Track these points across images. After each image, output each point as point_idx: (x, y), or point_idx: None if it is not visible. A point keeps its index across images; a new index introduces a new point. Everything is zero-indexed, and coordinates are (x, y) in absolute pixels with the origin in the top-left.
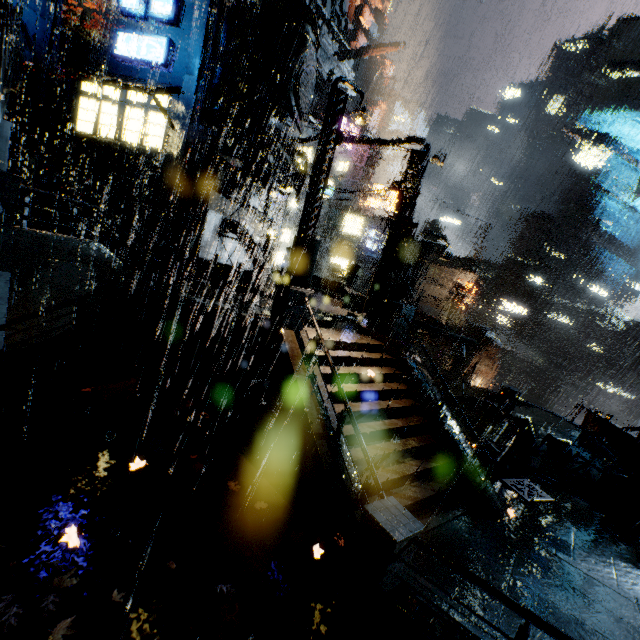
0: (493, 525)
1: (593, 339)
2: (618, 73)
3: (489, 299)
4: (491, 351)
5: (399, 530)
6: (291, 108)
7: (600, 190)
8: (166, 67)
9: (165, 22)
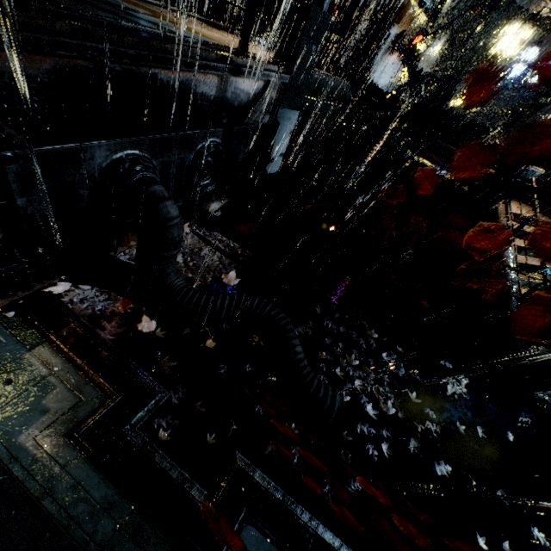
0: None
1: None
2: None
3: None
4: None
5: None
6: None
7: None
8: None
9: None
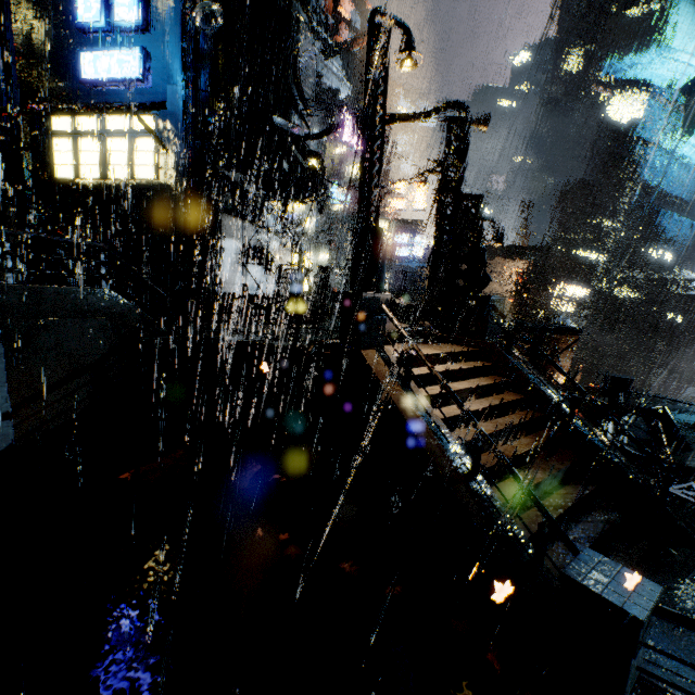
0: (694, 554)
1: (668, 309)
2: (637, 9)
3: (544, 286)
4: (571, 341)
5: (633, 601)
6: (295, 103)
7: (642, 143)
8: (144, 82)
9: (133, 30)
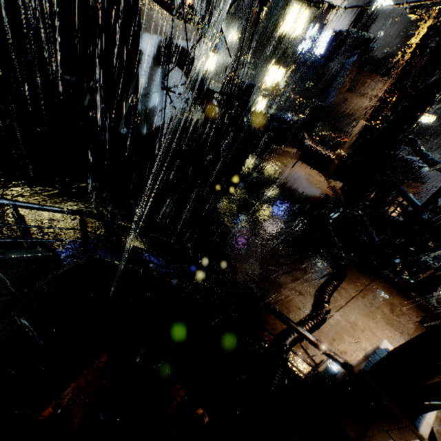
0: None
1: None
2: None
3: None
4: (419, 187)
5: None
6: None
7: None
8: None
9: None
